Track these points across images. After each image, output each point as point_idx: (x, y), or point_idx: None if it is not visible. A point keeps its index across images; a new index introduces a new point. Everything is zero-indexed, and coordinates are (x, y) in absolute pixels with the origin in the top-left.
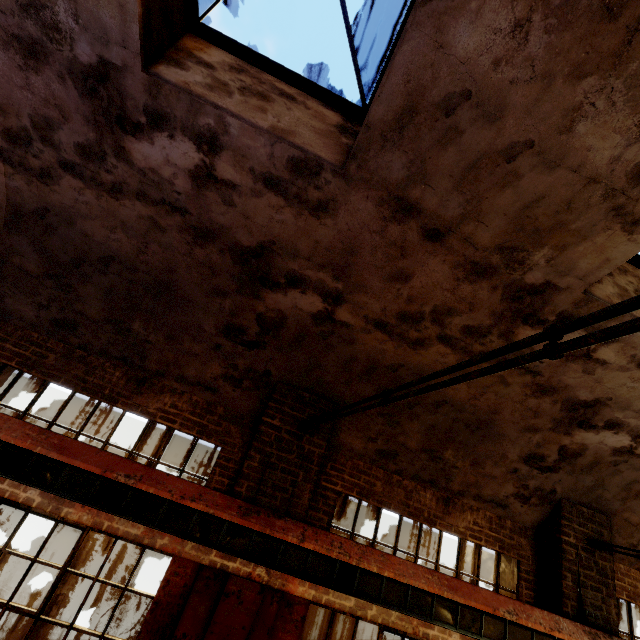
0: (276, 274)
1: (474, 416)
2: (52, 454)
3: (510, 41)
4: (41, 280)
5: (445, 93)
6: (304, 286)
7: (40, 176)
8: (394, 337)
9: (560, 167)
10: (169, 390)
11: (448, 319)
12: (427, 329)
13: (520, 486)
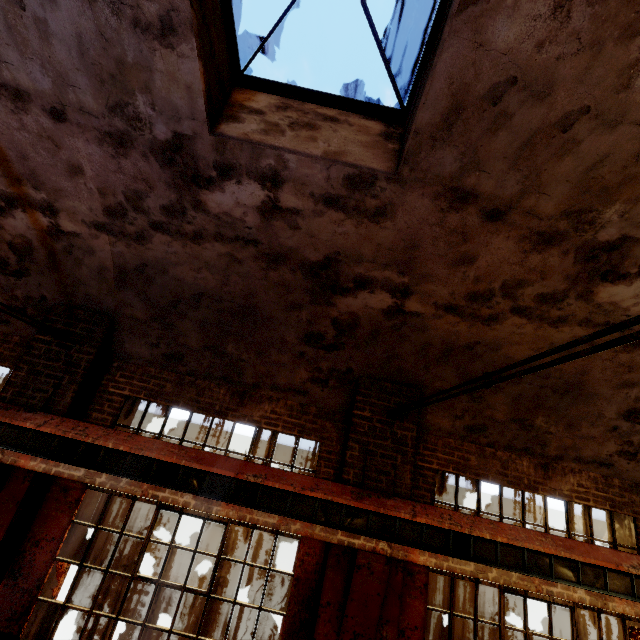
0: (344, 280)
1: (561, 380)
2: (194, 465)
3: (551, 23)
4: (149, 324)
5: (490, 85)
6: (372, 286)
7: (136, 239)
8: (466, 317)
9: (622, 124)
10: (266, 399)
11: (519, 291)
12: (499, 304)
13: (623, 443)
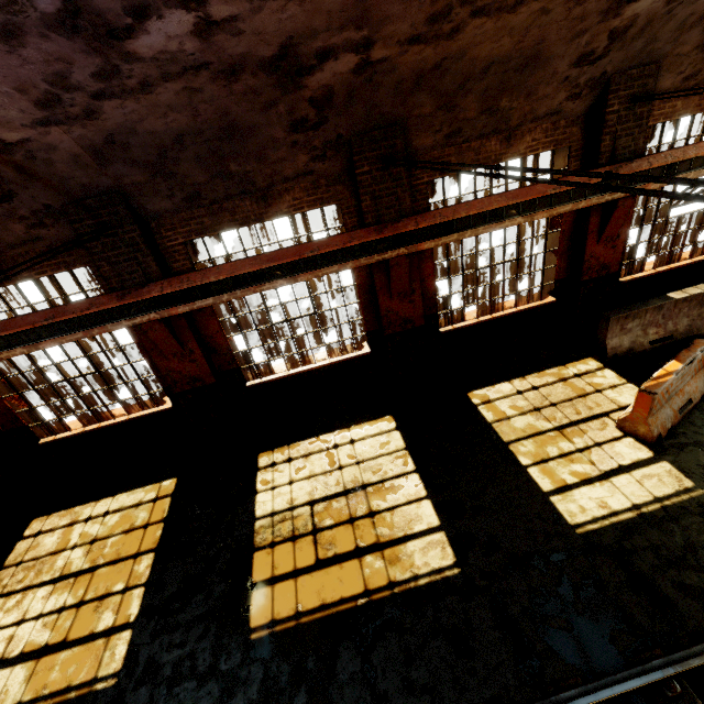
0: (307, 61)
1: (521, 58)
2: (272, 265)
3: None
4: (152, 182)
5: None
6: (334, 54)
7: (87, 117)
8: (430, 42)
9: None
10: (284, 192)
11: None
12: (458, 15)
13: (572, 89)
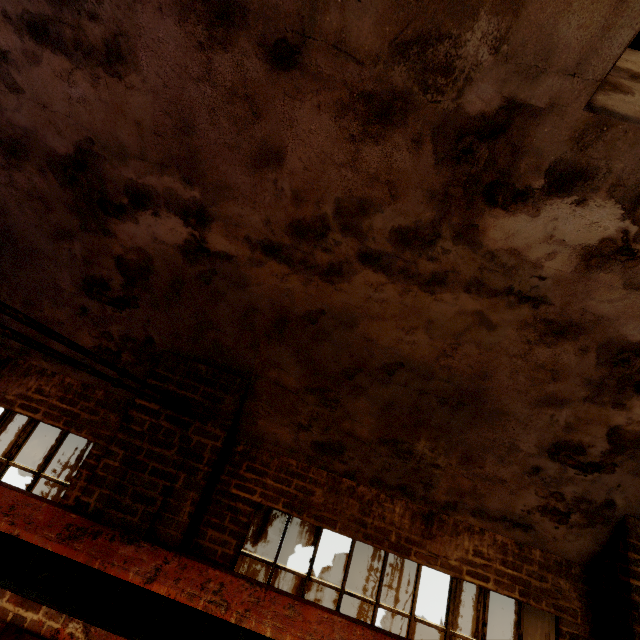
0: (114, 192)
1: (451, 385)
2: None
3: None
4: None
5: None
6: (153, 204)
7: None
8: (296, 267)
9: None
10: (36, 371)
11: (365, 222)
12: (339, 245)
13: (549, 495)
